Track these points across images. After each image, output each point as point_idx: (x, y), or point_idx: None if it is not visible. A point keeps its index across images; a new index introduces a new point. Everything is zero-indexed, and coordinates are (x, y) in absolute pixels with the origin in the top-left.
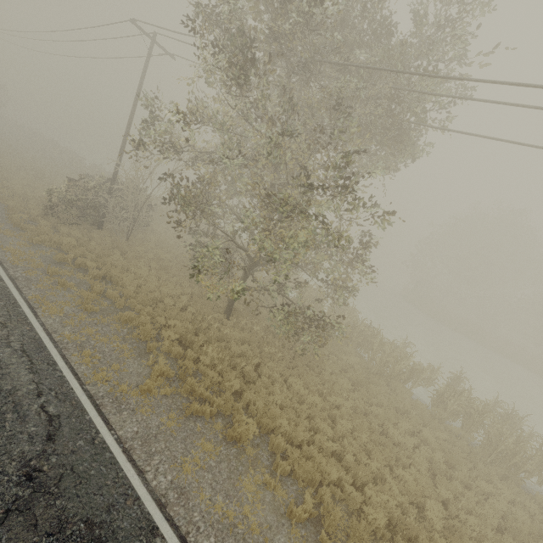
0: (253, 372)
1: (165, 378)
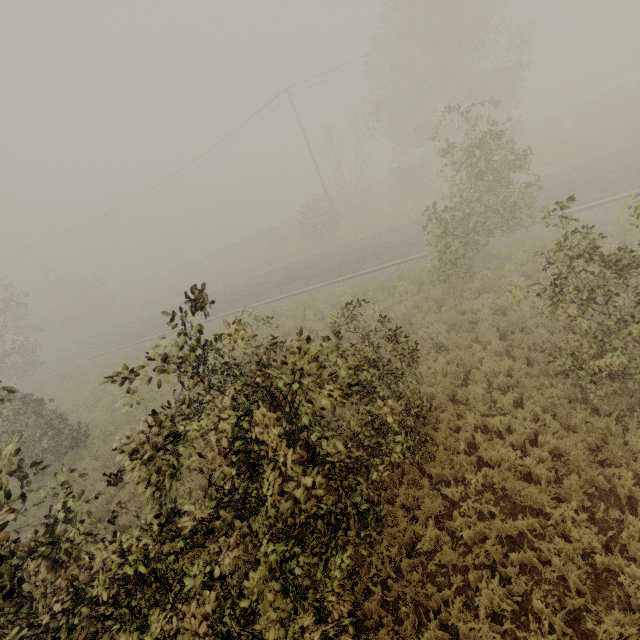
0: None
1: None
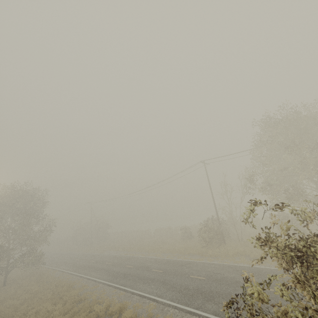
0: None
1: None
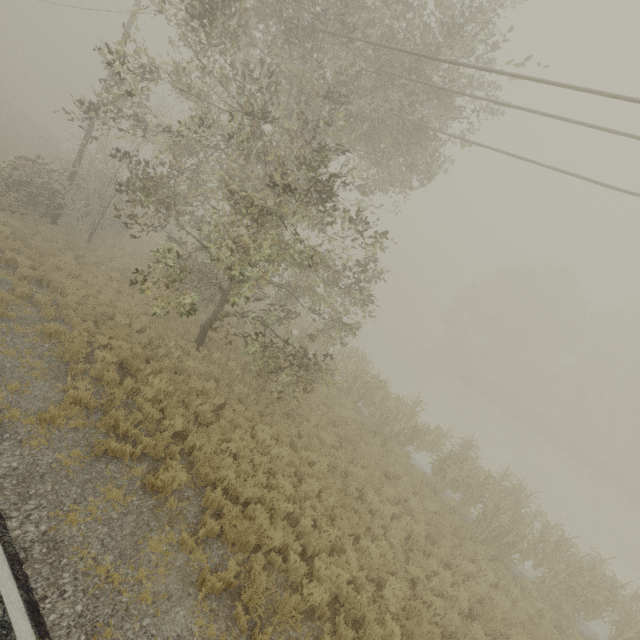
0: (209, 413)
1: (82, 408)
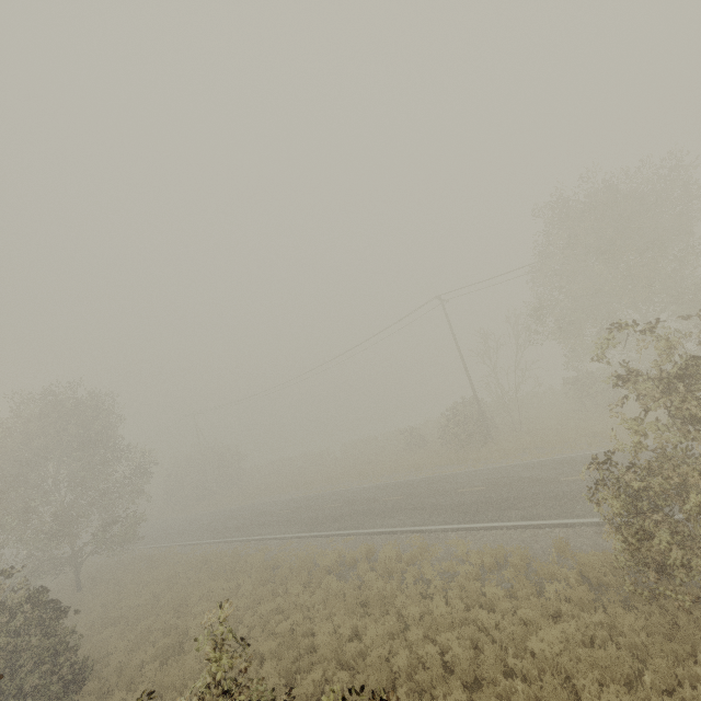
0: None
1: None
